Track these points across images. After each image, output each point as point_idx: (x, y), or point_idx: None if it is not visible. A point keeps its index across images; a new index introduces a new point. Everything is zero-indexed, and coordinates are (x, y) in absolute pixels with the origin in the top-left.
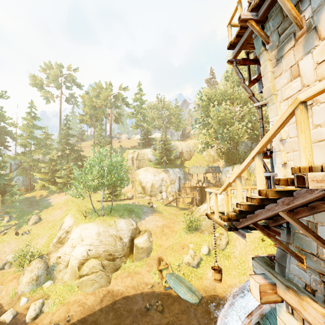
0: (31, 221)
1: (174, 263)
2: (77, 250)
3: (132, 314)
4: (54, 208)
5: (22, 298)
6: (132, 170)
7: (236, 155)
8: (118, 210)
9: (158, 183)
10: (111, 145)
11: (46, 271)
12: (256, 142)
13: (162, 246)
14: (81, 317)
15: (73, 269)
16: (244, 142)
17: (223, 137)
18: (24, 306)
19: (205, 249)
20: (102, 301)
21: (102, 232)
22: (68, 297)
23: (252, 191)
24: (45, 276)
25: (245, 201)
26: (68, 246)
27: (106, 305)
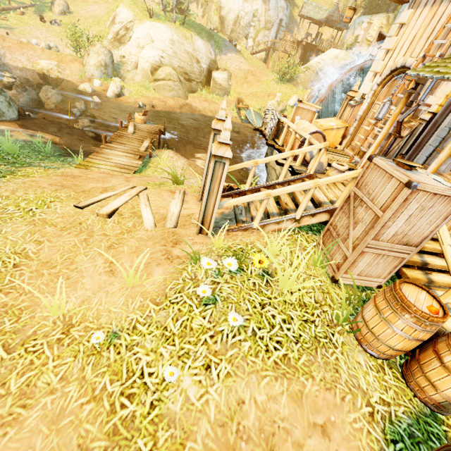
0: (56, 6)
1: (255, 107)
2: (148, 52)
3: (210, 127)
4: (84, 1)
5: (94, 80)
6: None
7: None
8: (193, 27)
9: (247, 18)
10: None
11: (112, 66)
12: None
13: (241, 94)
14: (164, 110)
15: (145, 72)
16: None
17: None
18: (99, 88)
19: (294, 99)
20: (181, 108)
21: (176, 41)
22: (146, 94)
23: None
24: (112, 71)
25: None
26: (133, 46)
27: (185, 112)
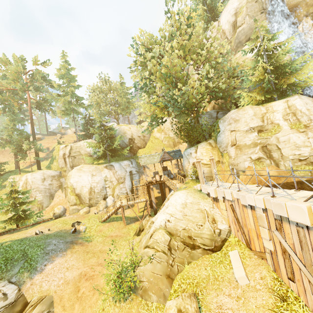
0: None
1: None
2: None
3: None
4: None
5: None
6: (66, 172)
7: (199, 130)
8: None
9: (100, 185)
10: (34, 141)
11: None
12: (222, 110)
13: None
14: None
15: None
16: (207, 113)
17: (176, 105)
18: None
19: None
20: None
21: None
22: None
23: (233, 185)
24: None
25: (222, 206)
26: None
27: None
